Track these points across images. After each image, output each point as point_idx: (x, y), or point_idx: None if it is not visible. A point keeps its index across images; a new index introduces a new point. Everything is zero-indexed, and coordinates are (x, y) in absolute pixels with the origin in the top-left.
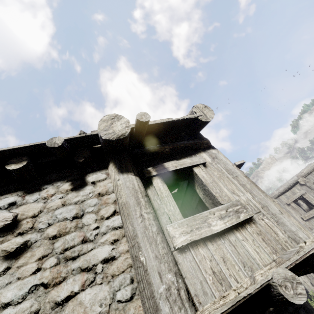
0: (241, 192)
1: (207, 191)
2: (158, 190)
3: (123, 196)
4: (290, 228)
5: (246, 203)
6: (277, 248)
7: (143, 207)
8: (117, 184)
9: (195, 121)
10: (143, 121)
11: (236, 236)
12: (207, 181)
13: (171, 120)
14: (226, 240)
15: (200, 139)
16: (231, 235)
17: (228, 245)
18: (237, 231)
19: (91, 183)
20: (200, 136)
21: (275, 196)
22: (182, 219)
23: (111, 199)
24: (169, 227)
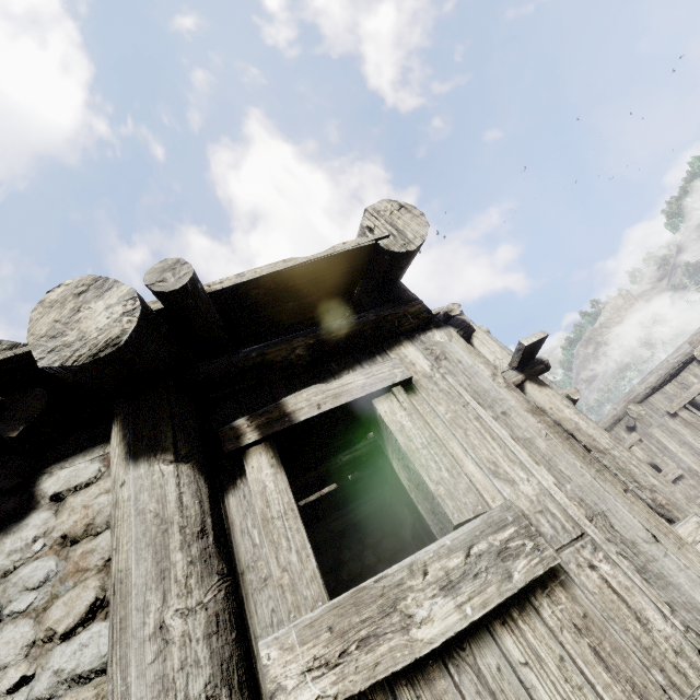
0: (520, 468)
1: (414, 473)
2: (257, 493)
3: (123, 546)
4: (689, 596)
5: (535, 509)
6: (649, 689)
7: (175, 589)
8: (116, 501)
9: (375, 256)
10: (165, 292)
11: (503, 648)
12: (412, 443)
13: (295, 266)
14: (468, 672)
15: (399, 302)
16: (484, 648)
17: (475, 692)
18: (505, 629)
19: (50, 501)
20: (400, 293)
21: (638, 399)
22: (323, 597)
23: (96, 555)
24: (266, 648)
